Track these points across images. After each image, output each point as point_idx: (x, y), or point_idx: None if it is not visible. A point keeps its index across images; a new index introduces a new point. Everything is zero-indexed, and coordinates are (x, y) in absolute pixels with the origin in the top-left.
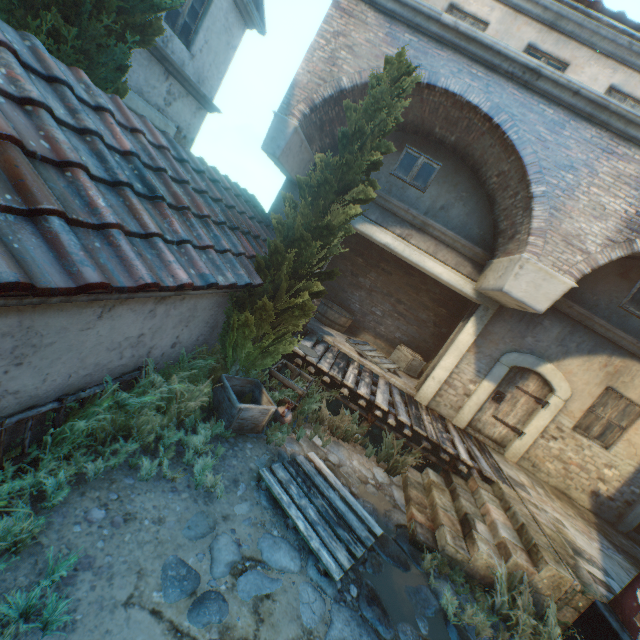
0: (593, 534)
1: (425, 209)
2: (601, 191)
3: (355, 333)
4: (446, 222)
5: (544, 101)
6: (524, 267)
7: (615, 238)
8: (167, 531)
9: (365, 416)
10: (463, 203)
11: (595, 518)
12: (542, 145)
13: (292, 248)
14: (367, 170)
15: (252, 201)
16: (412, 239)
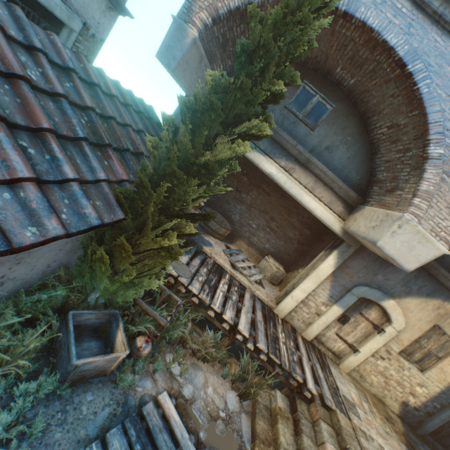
0: None
1: (311, 147)
2: None
3: (232, 239)
4: (328, 162)
5: None
6: (403, 227)
7: None
8: None
9: (227, 334)
10: (347, 147)
11: (402, 425)
12: None
13: (164, 181)
14: (265, 100)
15: (147, 112)
16: (295, 173)
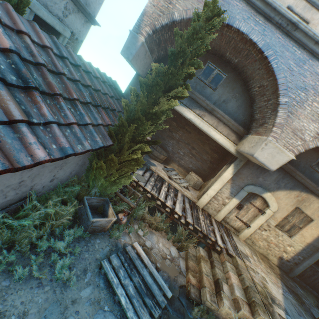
0: (279, 283)
1: (214, 101)
2: None
3: (168, 163)
4: (225, 110)
5: (296, 45)
6: (268, 144)
7: None
8: None
9: (169, 216)
10: (236, 100)
11: (279, 270)
12: (290, 73)
13: (133, 123)
14: (184, 78)
15: (114, 85)
16: (205, 117)
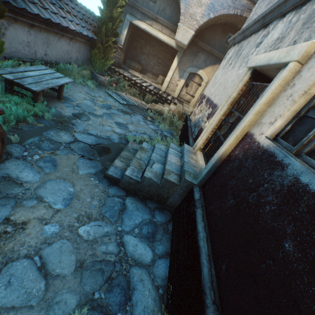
0: None
1: (156, 11)
2: None
3: (144, 74)
4: (164, 16)
5: None
6: (179, 29)
7: (205, 14)
8: (84, 90)
9: (141, 91)
10: (169, 7)
11: None
12: None
13: (104, 26)
14: None
15: (93, 14)
16: (153, 26)
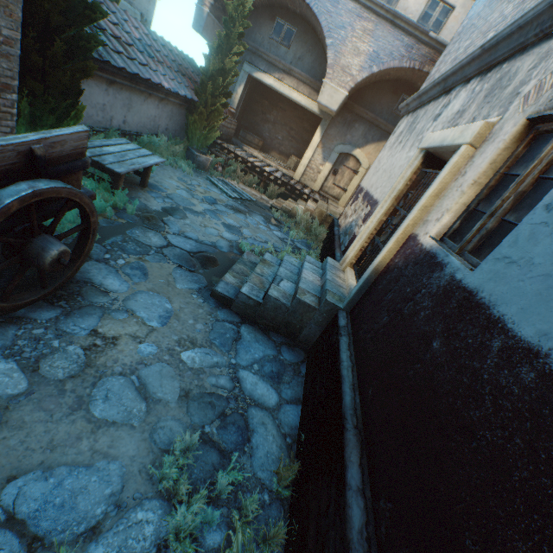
0: None
1: (290, 60)
2: (357, 40)
3: (267, 153)
4: (302, 68)
5: None
6: (325, 87)
7: (364, 67)
8: (176, 175)
9: (261, 179)
10: (311, 54)
11: None
12: (329, 15)
13: (210, 82)
14: (239, 38)
15: (192, 63)
16: (285, 81)
